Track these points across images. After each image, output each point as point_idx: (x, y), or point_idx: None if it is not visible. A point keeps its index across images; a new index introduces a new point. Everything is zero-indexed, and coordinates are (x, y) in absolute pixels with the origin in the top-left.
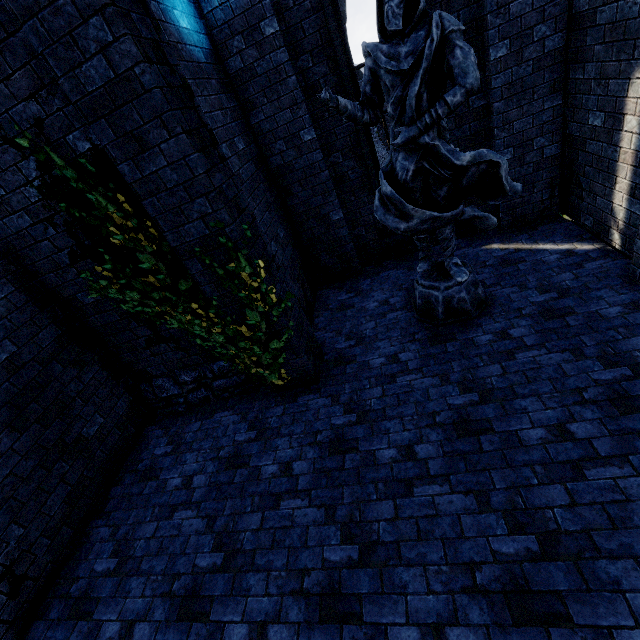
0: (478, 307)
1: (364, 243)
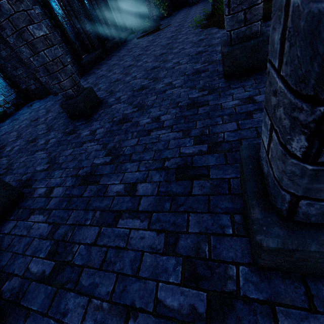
0: (197, 2)
1: (183, 1)
